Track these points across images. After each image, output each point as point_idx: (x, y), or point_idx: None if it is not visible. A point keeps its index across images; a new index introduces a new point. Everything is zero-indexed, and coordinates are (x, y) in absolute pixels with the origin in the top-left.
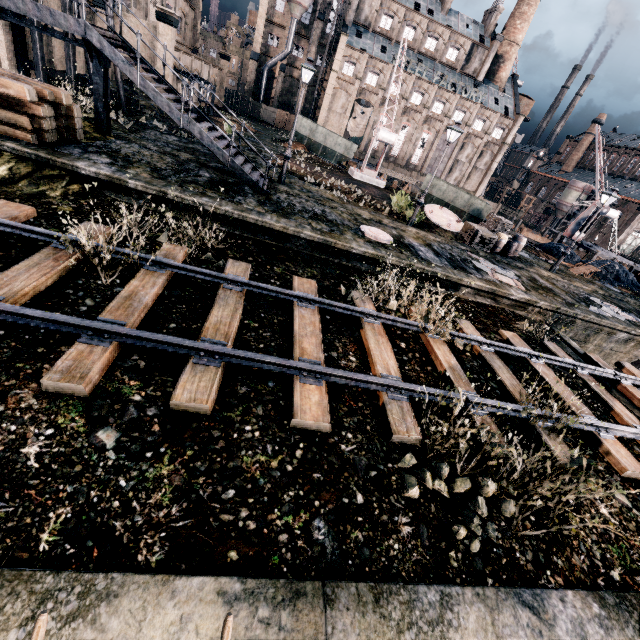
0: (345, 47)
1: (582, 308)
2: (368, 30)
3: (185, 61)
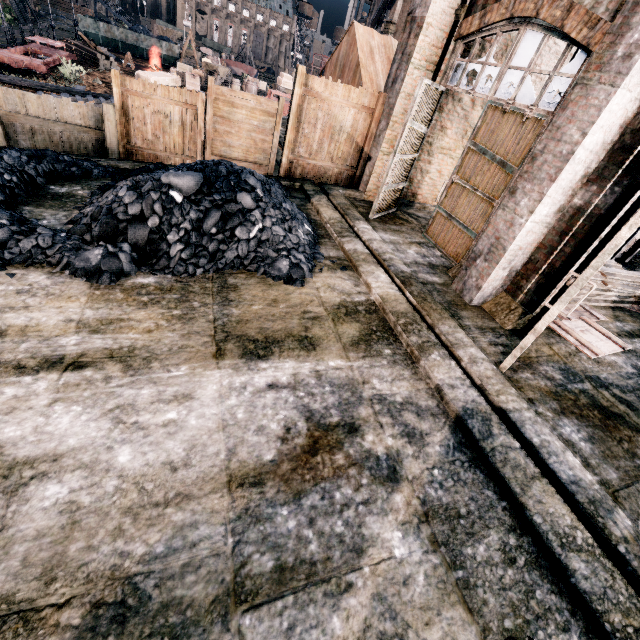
0: None
1: None
2: None
3: None
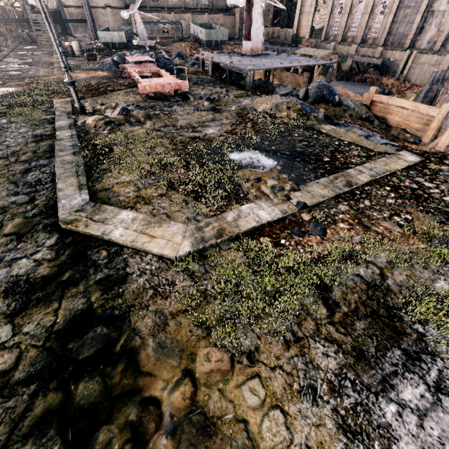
0: None
1: (4, 56)
2: None
3: (163, 17)
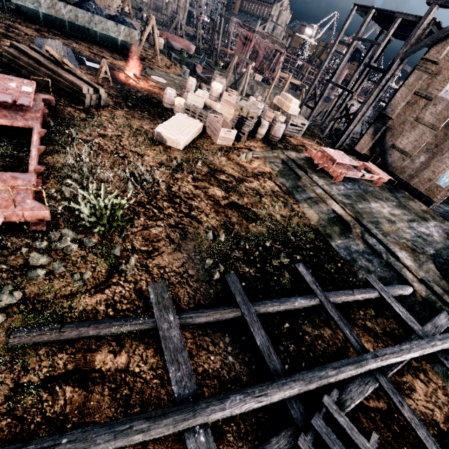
0: None
1: None
2: None
3: None
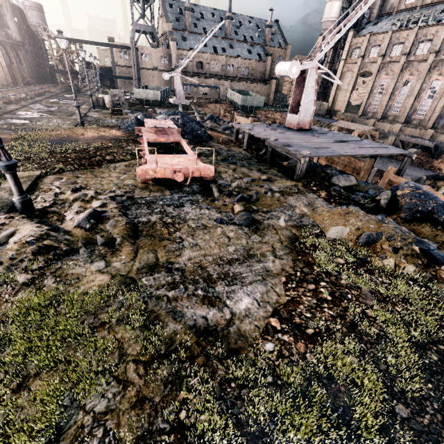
0: (353, 39)
1: (34, 102)
2: (392, 14)
3: (203, 81)
